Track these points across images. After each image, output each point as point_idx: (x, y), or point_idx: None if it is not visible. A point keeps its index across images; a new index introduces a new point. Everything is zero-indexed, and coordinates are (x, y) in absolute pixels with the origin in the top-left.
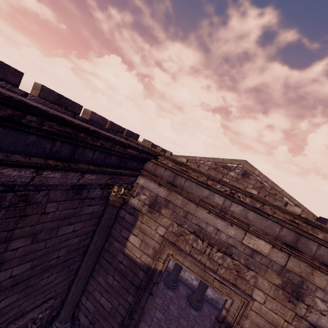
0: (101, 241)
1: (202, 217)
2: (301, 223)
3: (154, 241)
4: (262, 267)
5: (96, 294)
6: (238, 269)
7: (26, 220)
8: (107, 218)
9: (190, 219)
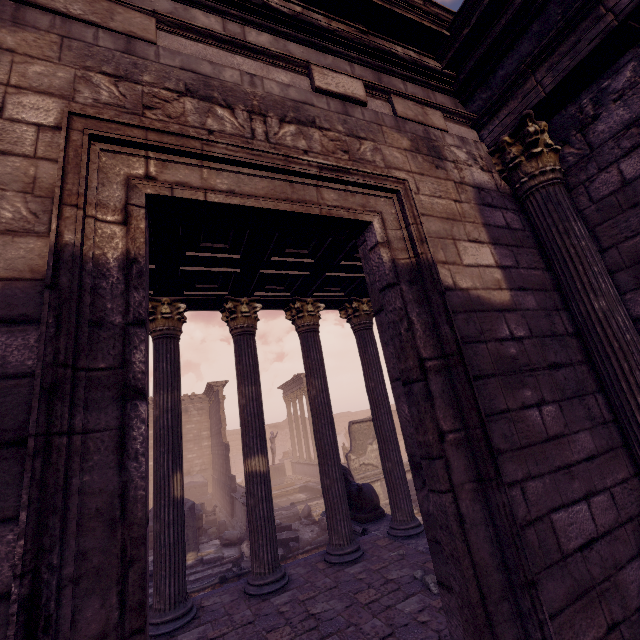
0: None
1: (189, 52)
2: (376, 2)
3: (15, 156)
4: (374, 128)
5: None
6: (344, 147)
7: None
8: None
9: (154, 55)
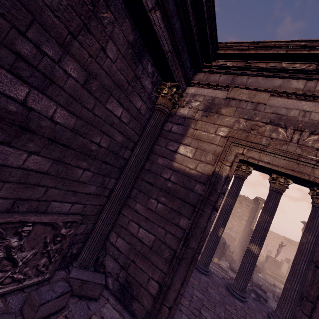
0: (144, 154)
1: (279, 104)
2: None
3: (214, 144)
4: None
5: (132, 226)
6: None
7: (88, 38)
8: (153, 124)
9: (263, 109)
